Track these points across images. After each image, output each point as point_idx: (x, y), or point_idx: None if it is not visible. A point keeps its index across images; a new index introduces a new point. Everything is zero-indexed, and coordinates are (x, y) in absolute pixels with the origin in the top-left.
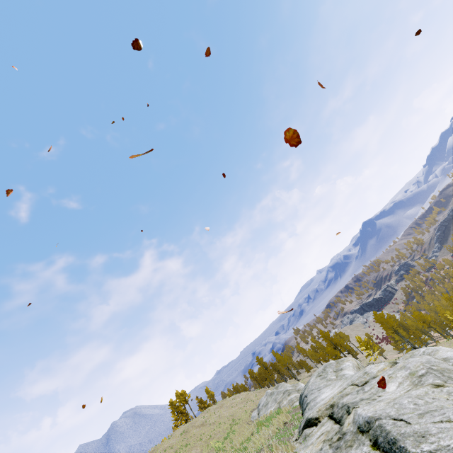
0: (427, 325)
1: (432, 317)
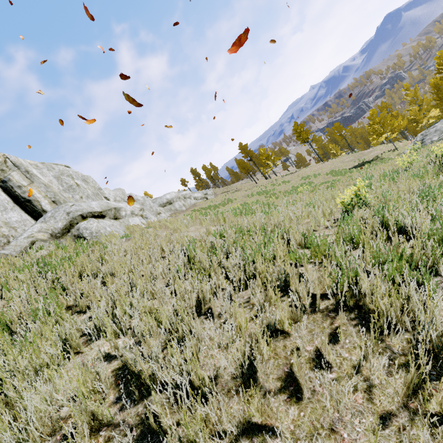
0: (341, 138)
1: (363, 132)
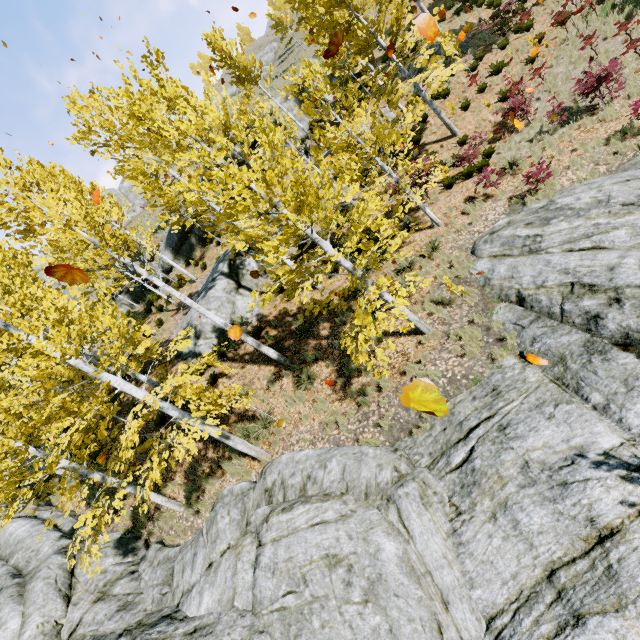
0: None
1: None
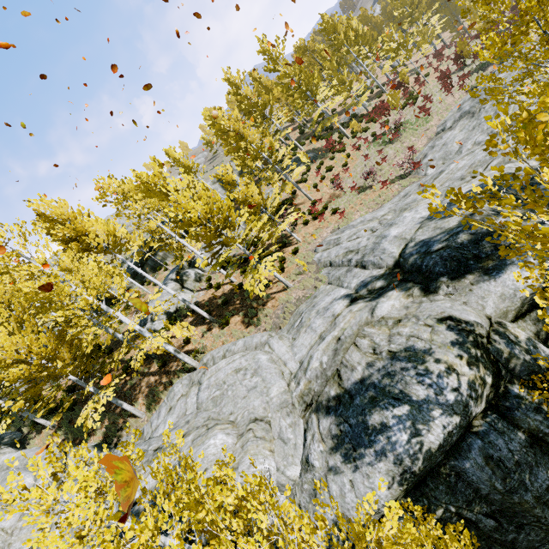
0: None
1: None
